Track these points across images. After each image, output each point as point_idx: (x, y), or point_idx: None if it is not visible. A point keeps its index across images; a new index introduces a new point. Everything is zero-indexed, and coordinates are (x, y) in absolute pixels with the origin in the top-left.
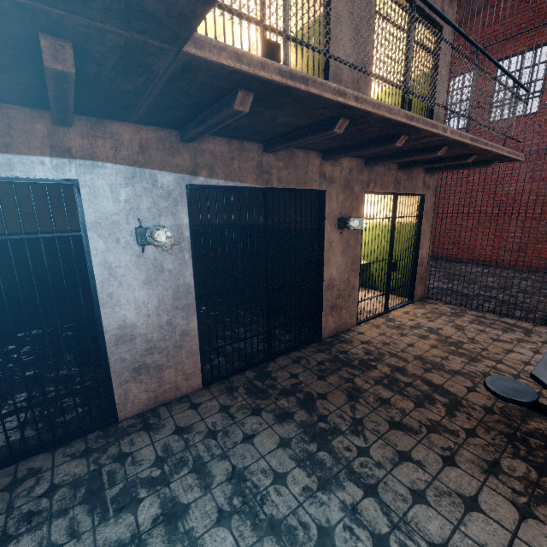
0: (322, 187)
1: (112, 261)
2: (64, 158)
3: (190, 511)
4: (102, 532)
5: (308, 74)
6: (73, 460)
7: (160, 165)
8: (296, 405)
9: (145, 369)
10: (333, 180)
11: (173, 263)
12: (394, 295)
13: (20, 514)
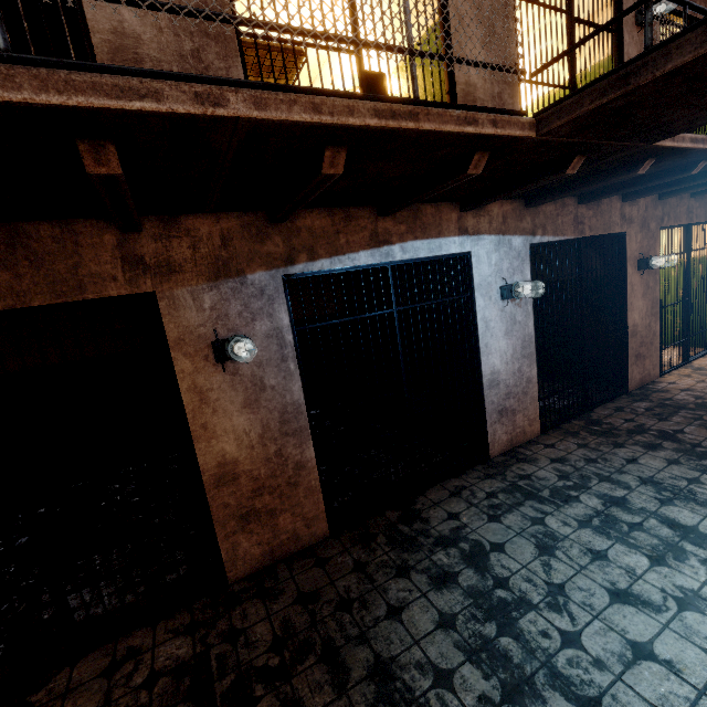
0: (623, 229)
1: (487, 316)
2: (464, 236)
3: (629, 500)
4: (567, 511)
5: (704, 136)
6: (484, 480)
7: (513, 231)
8: (656, 439)
9: (505, 412)
10: (632, 221)
11: (521, 315)
12: (692, 342)
13: (486, 506)
